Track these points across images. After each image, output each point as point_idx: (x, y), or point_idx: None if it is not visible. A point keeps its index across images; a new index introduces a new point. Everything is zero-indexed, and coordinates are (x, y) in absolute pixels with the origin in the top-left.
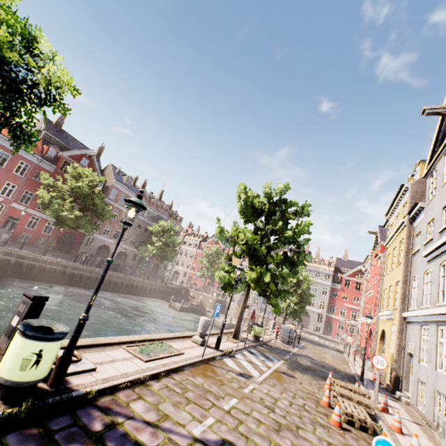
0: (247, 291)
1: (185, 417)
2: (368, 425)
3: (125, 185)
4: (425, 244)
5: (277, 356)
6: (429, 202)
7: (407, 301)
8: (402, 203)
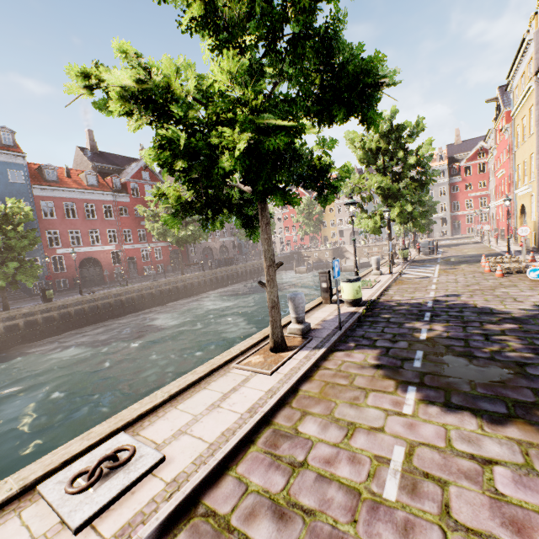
0: (389, 226)
1: (420, 295)
2: (522, 269)
3: None
4: None
5: (431, 264)
6: None
7: None
8: (526, 60)
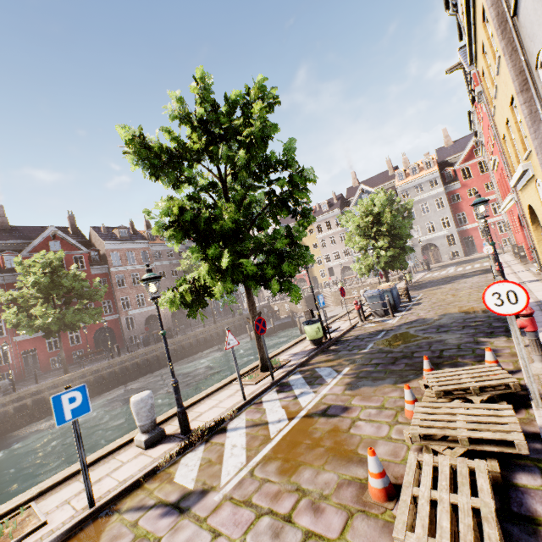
0: (246, 292)
1: None
2: None
3: (121, 240)
4: None
5: (343, 361)
6: None
7: None
8: None
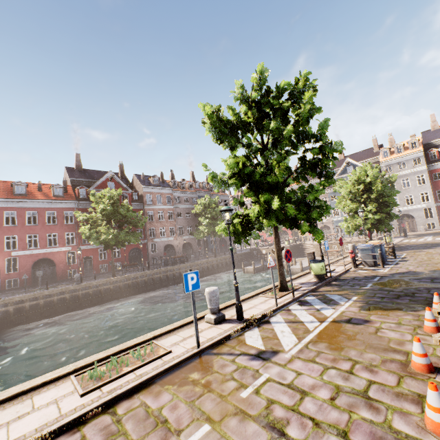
0: (274, 230)
1: None
2: None
3: (154, 186)
4: None
5: (349, 292)
6: None
7: None
8: None
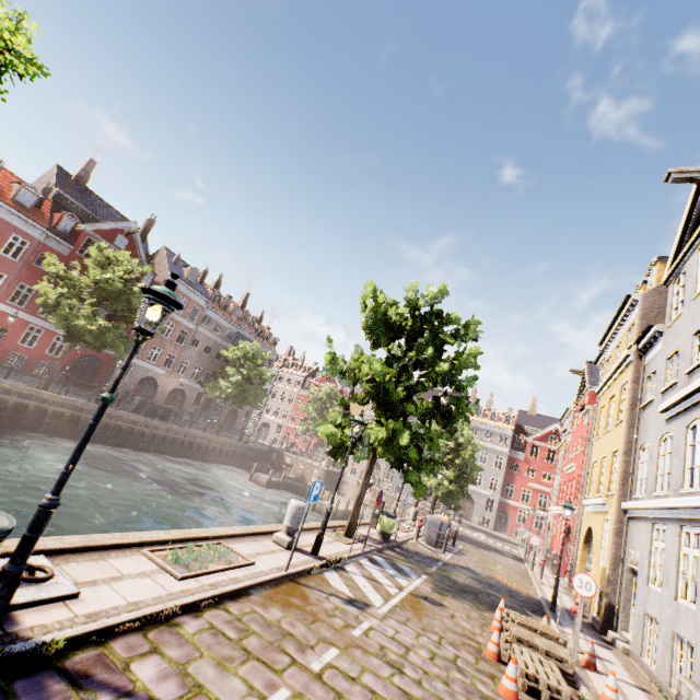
0: (372, 459)
1: (234, 688)
2: (564, 697)
3: (186, 281)
4: (663, 391)
5: (417, 568)
6: (672, 324)
7: (630, 483)
8: (627, 325)
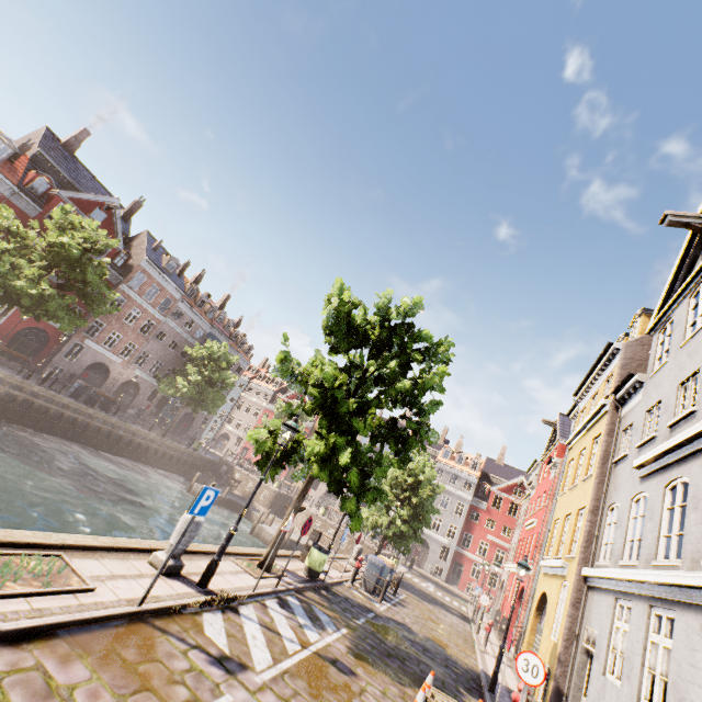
0: (309, 479)
1: None
2: None
3: (163, 270)
4: (640, 445)
5: (339, 618)
6: (654, 374)
7: (594, 547)
8: (605, 374)
